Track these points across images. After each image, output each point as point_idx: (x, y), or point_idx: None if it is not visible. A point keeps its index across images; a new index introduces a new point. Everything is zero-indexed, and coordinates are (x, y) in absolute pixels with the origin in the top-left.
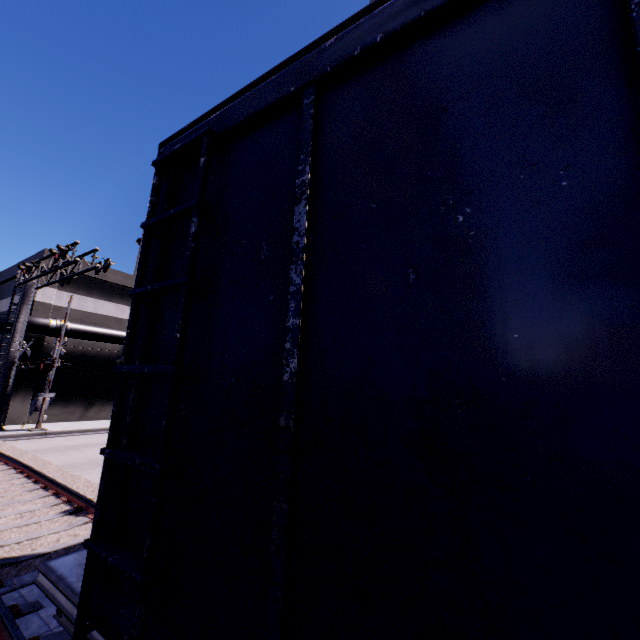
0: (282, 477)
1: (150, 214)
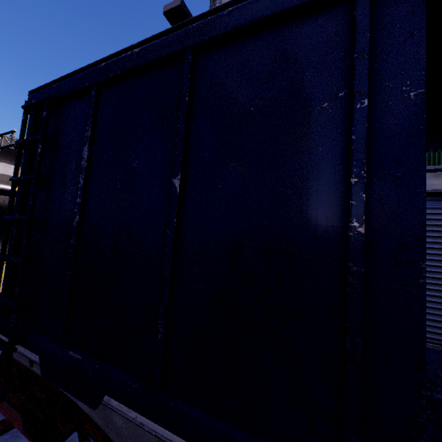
0: (70, 263)
1: (21, 137)
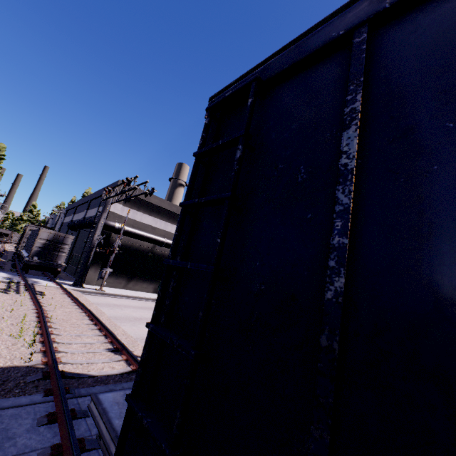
0: (322, 402)
1: (201, 146)
